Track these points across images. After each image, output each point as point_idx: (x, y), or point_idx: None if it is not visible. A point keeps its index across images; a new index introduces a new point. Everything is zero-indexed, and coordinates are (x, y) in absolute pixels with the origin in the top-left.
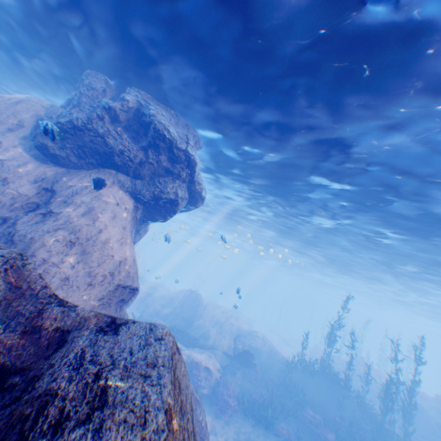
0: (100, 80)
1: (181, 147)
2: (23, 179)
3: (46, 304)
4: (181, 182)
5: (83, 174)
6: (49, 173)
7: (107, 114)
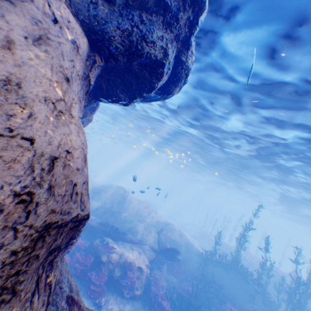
0: None
1: None
2: None
3: None
4: (173, 35)
5: None
6: None
7: None
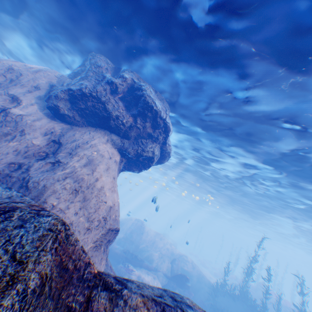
0: (103, 60)
1: (161, 116)
2: (36, 131)
3: (92, 289)
4: (157, 143)
5: (83, 131)
6: (57, 128)
7: (108, 85)
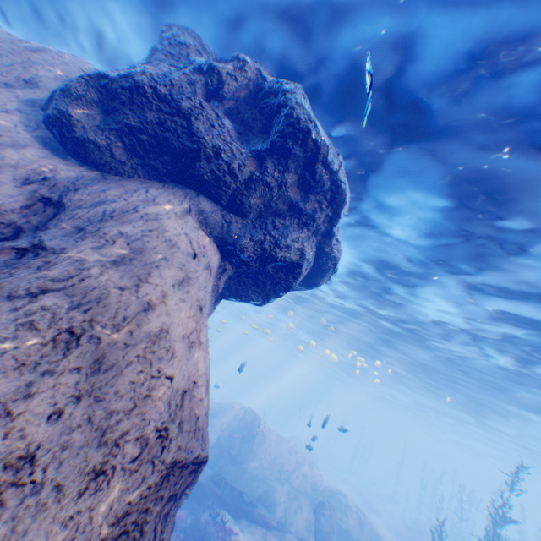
0: (192, 37)
1: (328, 162)
2: None
3: None
4: (311, 231)
5: (130, 185)
6: (61, 172)
7: (201, 76)
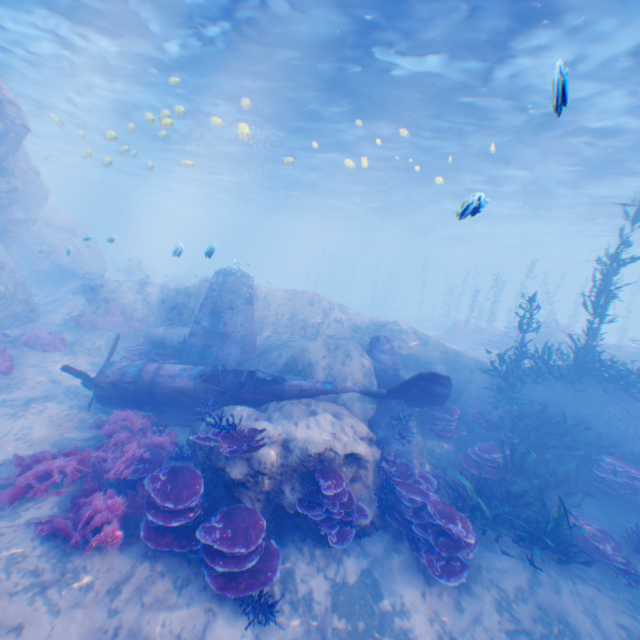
0: None
1: None
2: None
3: None
4: None
5: None
6: None
7: None
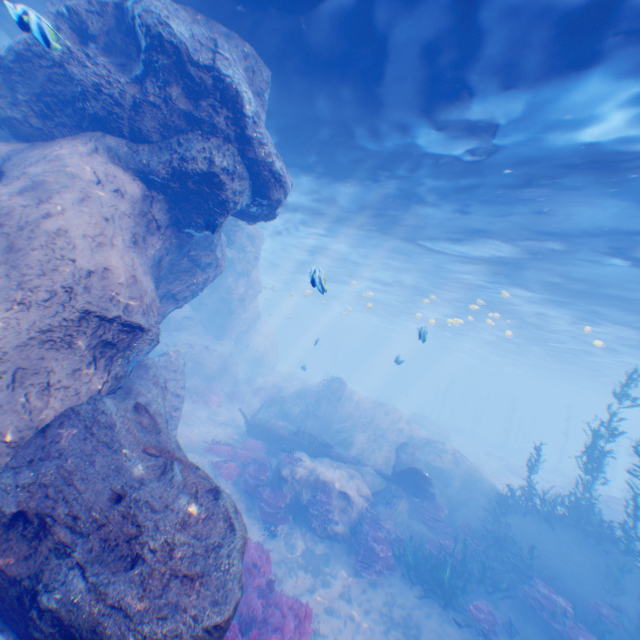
0: None
1: (201, 60)
2: None
3: None
4: (221, 140)
5: (51, 146)
6: (2, 151)
7: (65, 23)
